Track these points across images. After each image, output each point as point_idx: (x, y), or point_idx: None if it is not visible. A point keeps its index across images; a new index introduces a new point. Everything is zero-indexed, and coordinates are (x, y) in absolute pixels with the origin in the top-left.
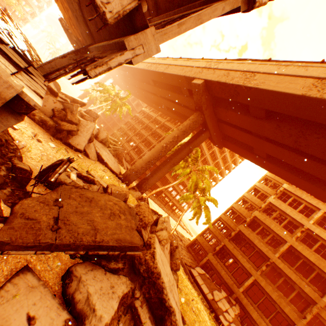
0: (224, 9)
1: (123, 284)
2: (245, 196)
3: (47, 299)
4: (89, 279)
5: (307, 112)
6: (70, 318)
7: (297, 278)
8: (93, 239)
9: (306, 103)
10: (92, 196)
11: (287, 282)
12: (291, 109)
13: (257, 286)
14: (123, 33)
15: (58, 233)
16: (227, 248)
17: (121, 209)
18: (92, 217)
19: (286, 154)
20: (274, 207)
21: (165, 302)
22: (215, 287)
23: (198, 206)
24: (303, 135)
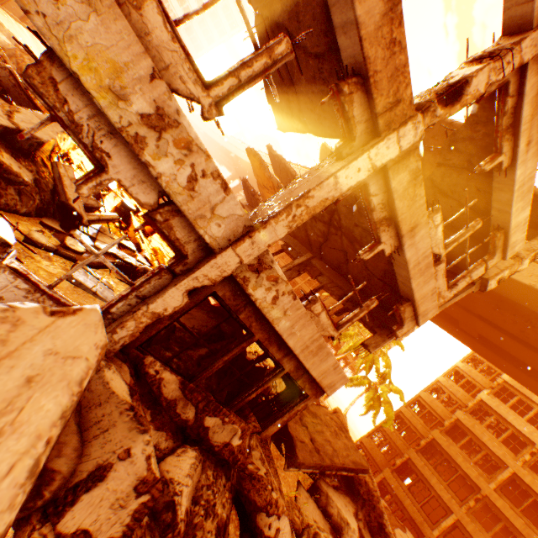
0: (461, 295)
1: (349, 503)
2: (440, 381)
3: (315, 508)
4: (332, 495)
5: (536, 305)
6: (330, 526)
7: (524, 526)
8: (338, 460)
9: (535, 295)
10: (314, 411)
11: (507, 531)
12: (515, 295)
13: (461, 530)
14: (383, 308)
15: (320, 455)
16: (413, 464)
17: (338, 425)
18: (327, 437)
19: (508, 341)
20: (488, 408)
21: (385, 527)
22: (396, 523)
23: (375, 397)
24: (532, 327)
